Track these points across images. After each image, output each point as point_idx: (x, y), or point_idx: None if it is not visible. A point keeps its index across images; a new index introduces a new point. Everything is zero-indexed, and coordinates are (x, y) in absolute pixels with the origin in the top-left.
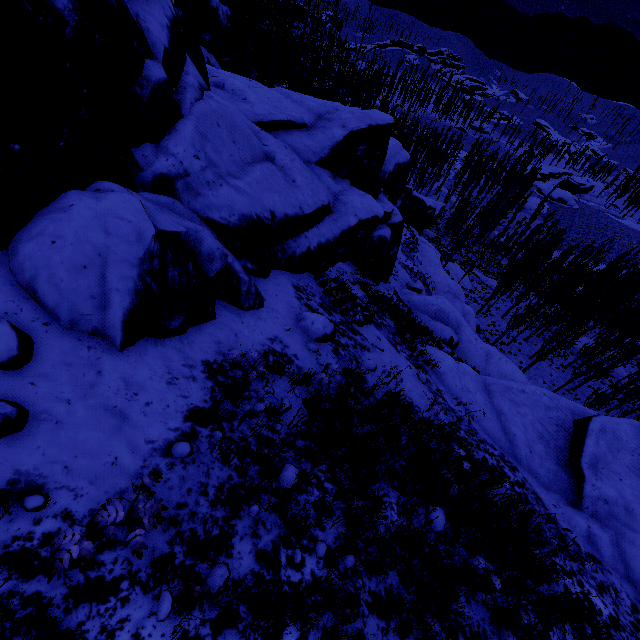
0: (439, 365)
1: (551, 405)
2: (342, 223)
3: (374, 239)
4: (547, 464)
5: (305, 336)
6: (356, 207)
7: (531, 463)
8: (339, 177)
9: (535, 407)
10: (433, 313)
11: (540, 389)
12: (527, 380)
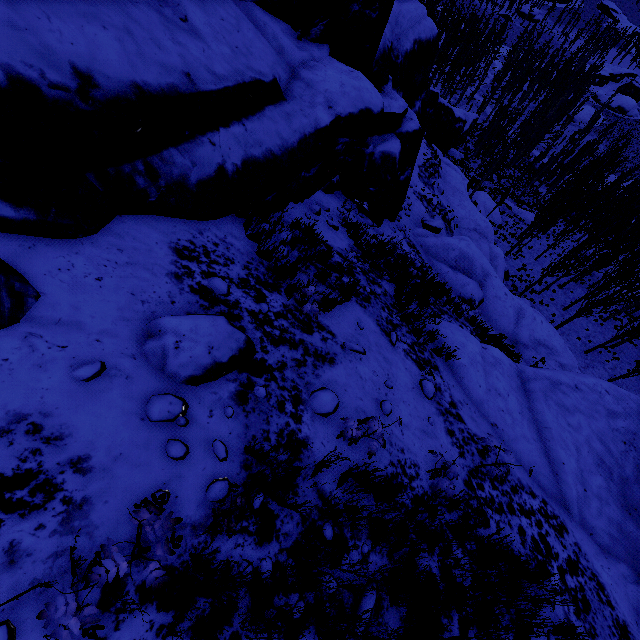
0: (456, 354)
1: (616, 409)
2: (302, 121)
3: (376, 157)
4: (609, 510)
5: (154, 378)
6: (331, 91)
7: (585, 509)
8: (309, 39)
9: (593, 413)
10: (453, 261)
11: (601, 383)
12: (565, 345)
